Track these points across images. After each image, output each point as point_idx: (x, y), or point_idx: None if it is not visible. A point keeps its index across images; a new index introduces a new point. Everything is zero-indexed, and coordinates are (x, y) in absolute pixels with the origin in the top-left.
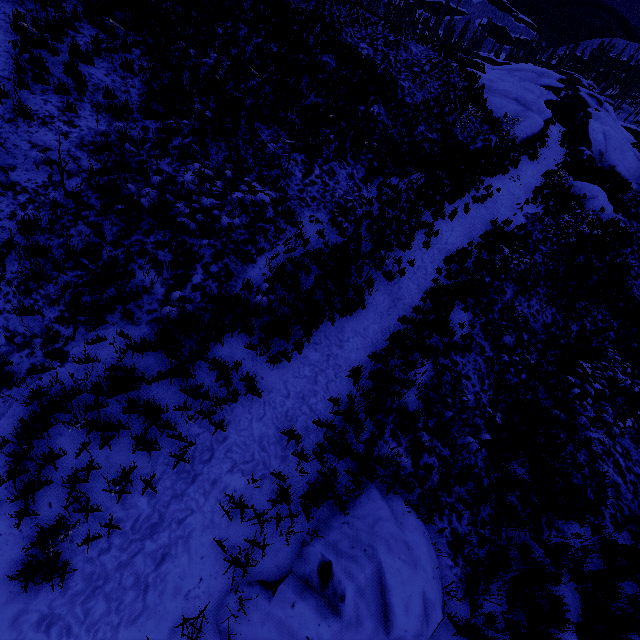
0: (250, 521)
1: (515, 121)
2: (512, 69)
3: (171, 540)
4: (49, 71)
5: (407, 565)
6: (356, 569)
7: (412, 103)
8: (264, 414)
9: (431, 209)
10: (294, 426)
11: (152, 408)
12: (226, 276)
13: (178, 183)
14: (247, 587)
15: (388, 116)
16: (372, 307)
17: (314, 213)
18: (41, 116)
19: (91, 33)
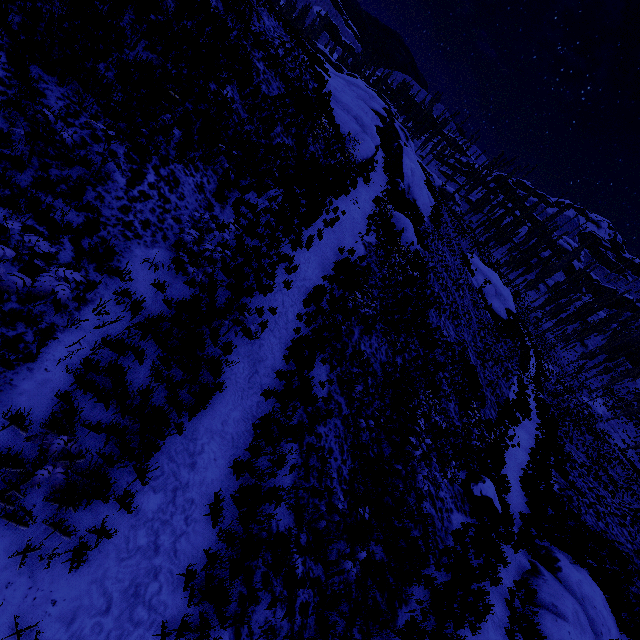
0: None
1: (355, 141)
2: (351, 82)
3: None
4: None
5: None
6: None
7: (268, 94)
8: None
9: (289, 235)
10: None
11: None
12: None
13: None
14: None
15: (243, 105)
16: (231, 383)
17: (148, 249)
18: None
19: None
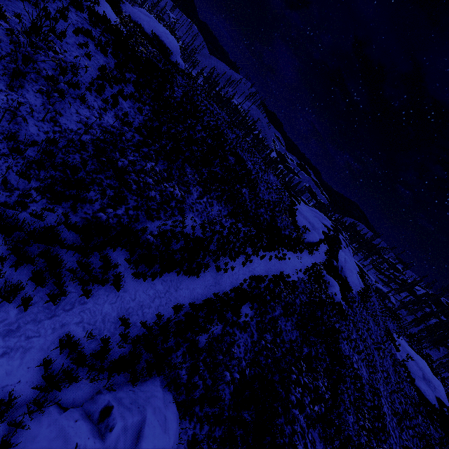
0: (72, 361)
1: (307, 231)
2: (312, 210)
3: (15, 346)
4: (104, 91)
5: (161, 427)
6: (128, 415)
7: (262, 197)
8: (115, 302)
9: (253, 248)
10: (128, 319)
11: (58, 260)
12: (135, 219)
13: (135, 166)
14: (48, 401)
15: (249, 196)
16: (202, 279)
17: (194, 216)
18: (89, 104)
19: (132, 90)
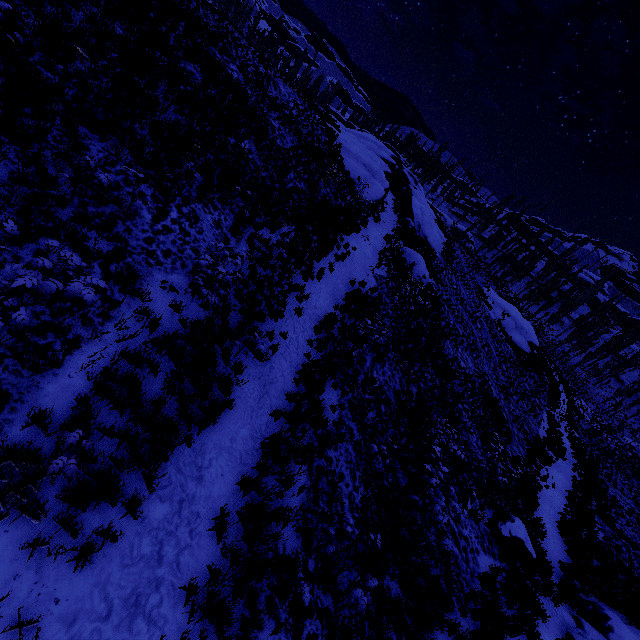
0: None
1: (365, 185)
2: (360, 135)
3: None
4: None
5: None
6: None
7: (282, 146)
8: None
9: (301, 267)
10: None
11: None
12: None
13: None
14: None
15: (259, 156)
16: (241, 402)
17: (168, 274)
18: None
19: None
